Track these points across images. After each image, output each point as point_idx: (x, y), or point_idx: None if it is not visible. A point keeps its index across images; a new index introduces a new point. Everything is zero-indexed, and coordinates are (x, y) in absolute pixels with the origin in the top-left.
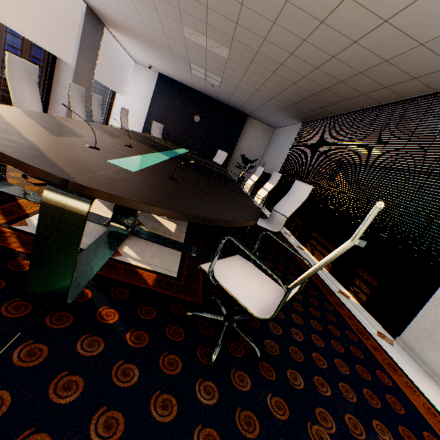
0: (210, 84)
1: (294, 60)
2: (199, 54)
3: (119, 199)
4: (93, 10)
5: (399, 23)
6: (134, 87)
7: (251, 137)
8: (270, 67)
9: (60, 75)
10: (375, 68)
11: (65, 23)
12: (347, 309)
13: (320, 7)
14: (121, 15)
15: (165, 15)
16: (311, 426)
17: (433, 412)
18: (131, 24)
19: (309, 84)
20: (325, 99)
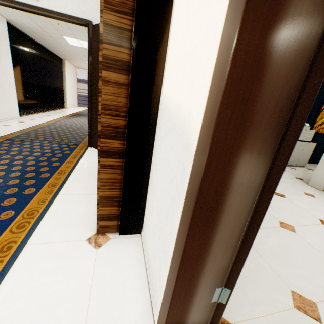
0: None
1: None
2: None
3: None
4: None
5: None
6: None
7: None
8: None
9: None
10: None
11: None
12: None
13: None
14: None
15: None
16: None
17: None
18: None
19: None
20: None
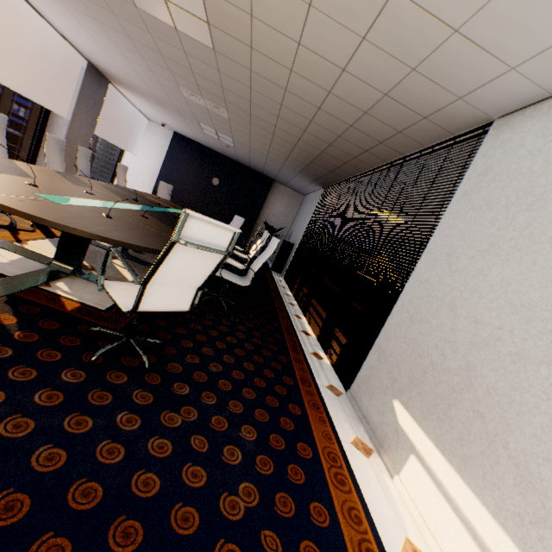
0: (226, 145)
1: (283, 123)
2: (203, 114)
3: (12, 209)
4: (96, 67)
5: (339, 94)
6: (146, 145)
7: (278, 203)
8: (268, 129)
9: (54, 128)
10: (348, 132)
11: (64, 77)
12: (307, 364)
13: (278, 77)
14: (122, 73)
15: (160, 76)
16: (168, 413)
17: (331, 437)
18: (134, 82)
19: (307, 146)
20: (328, 162)
